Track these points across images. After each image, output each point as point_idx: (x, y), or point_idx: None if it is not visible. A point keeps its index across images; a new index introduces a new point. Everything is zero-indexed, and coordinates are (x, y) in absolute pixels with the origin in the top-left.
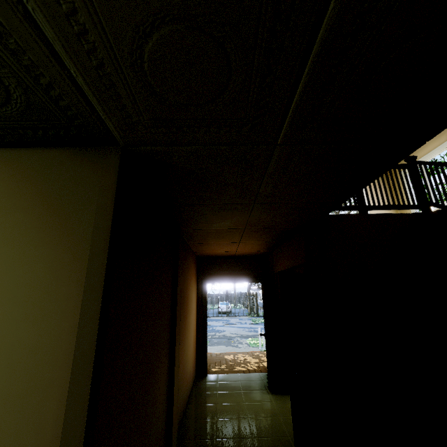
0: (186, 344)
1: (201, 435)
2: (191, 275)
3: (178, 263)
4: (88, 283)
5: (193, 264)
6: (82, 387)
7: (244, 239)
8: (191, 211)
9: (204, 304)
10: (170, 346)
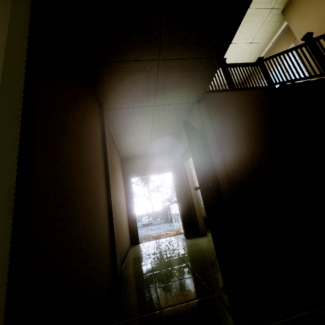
0: (119, 208)
1: (140, 264)
2: (117, 163)
3: (105, 130)
4: (13, 18)
5: (118, 159)
6: (15, 85)
7: (154, 125)
8: (110, 74)
9: (131, 193)
10: (105, 186)
